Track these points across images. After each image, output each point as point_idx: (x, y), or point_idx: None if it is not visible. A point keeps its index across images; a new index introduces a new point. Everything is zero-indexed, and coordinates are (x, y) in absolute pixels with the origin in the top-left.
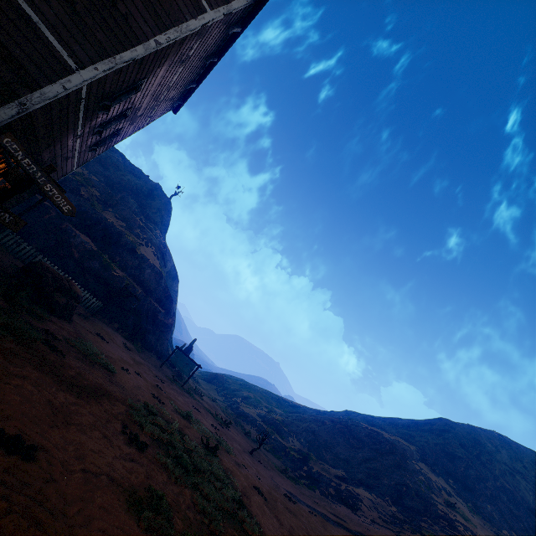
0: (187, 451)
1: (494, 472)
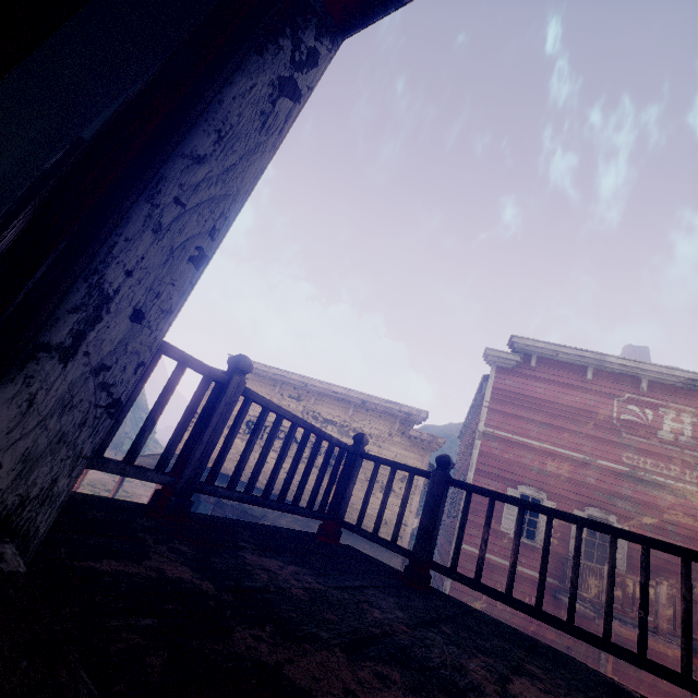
0: (95, 484)
1: (450, 455)
